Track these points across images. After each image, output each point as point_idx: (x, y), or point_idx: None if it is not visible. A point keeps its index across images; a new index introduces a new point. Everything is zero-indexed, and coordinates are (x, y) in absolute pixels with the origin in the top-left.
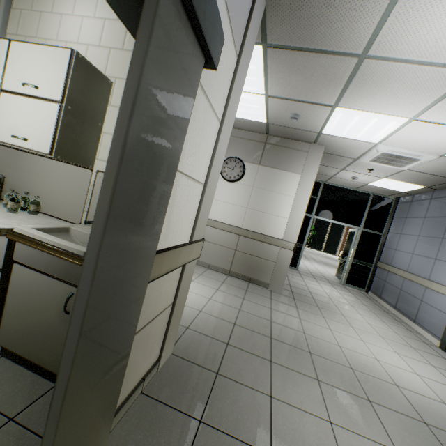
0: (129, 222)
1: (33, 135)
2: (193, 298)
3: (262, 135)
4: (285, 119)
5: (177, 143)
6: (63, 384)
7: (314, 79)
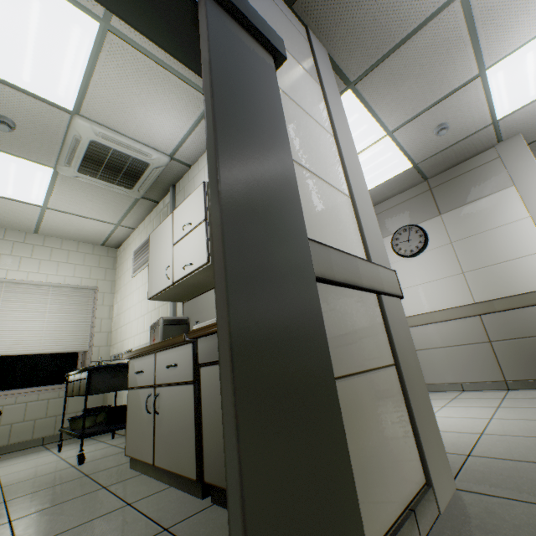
0: (246, 163)
1: (195, 257)
2: (456, 422)
3: (419, 185)
4: (431, 143)
5: (275, 114)
6: (225, 345)
7: (427, 68)
